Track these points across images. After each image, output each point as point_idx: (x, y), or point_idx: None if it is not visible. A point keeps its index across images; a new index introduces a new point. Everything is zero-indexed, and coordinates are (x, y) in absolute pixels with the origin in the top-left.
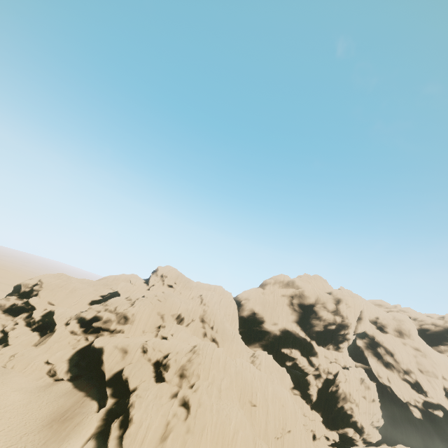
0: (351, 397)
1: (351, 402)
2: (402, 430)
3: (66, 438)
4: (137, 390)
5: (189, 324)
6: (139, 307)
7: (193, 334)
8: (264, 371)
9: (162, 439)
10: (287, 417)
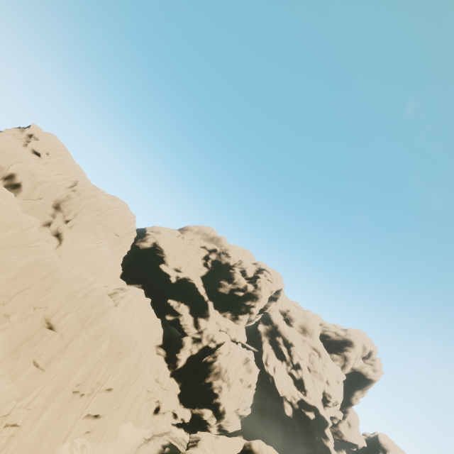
0: (226, 374)
1: (224, 381)
2: (266, 425)
3: None
4: None
5: (27, 199)
6: None
7: (24, 212)
8: (123, 307)
9: None
10: (116, 369)
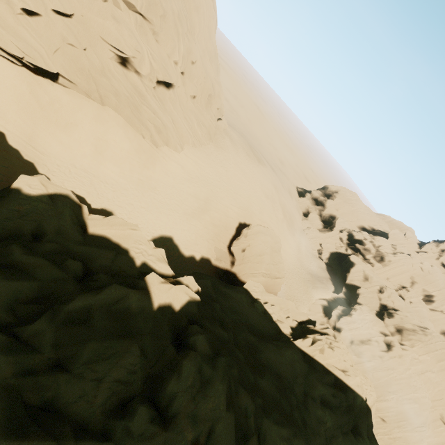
0: None
1: None
2: None
3: (316, 288)
4: (361, 306)
5: (434, 310)
6: (399, 260)
7: (431, 320)
8: None
9: (361, 341)
10: None
